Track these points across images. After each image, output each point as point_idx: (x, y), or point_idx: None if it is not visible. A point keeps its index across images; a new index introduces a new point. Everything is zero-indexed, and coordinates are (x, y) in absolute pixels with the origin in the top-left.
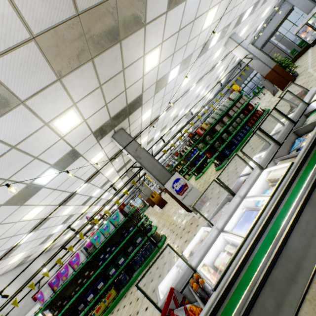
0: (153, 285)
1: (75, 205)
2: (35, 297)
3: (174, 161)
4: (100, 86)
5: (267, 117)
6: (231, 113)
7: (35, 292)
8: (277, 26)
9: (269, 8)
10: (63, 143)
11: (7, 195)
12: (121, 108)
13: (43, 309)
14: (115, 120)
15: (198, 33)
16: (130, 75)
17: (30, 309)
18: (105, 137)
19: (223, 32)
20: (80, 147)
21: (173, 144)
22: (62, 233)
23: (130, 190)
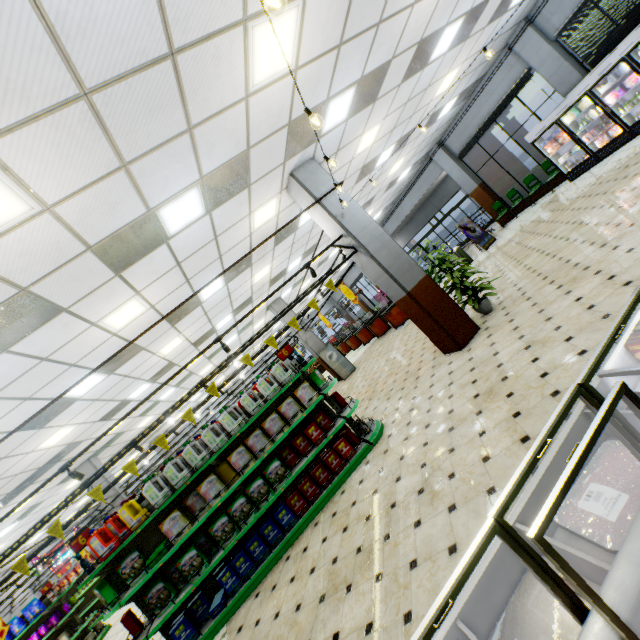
0: None
1: None
2: None
3: None
4: None
5: (342, 504)
6: (238, 461)
7: None
8: (495, 112)
9: (460, 72)
10: None
11: None
12: None
13: None
14: None
15: None
16: None
17: None
18: None
19: (224, 181)
20: None
21: None
22: None
23: (171, 436)
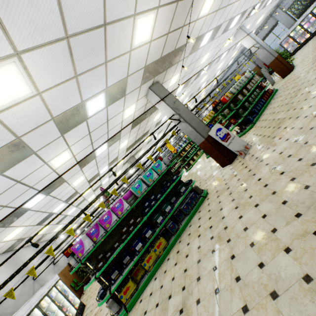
0: (230, 207)
1: (85, 176)
2: (67, 252)
3: (178, 147)
4: (178, 0)
5: (281, 91)
6: (249, 87)
7: (30, 281)
8: (264, 38)
9: (262, 18)
10: (127, 62)
11: (63, 105)
12: (170, 51)
13: (84, 260)
14: (160, 65)
15: (234, 1)
16: (193, 8)
17: (28, 299)
18: (146, 84)
19: (240, 17)
20: (130, 81)
21: (205, 104)
22: (103, 175)
23: (118, 190)
